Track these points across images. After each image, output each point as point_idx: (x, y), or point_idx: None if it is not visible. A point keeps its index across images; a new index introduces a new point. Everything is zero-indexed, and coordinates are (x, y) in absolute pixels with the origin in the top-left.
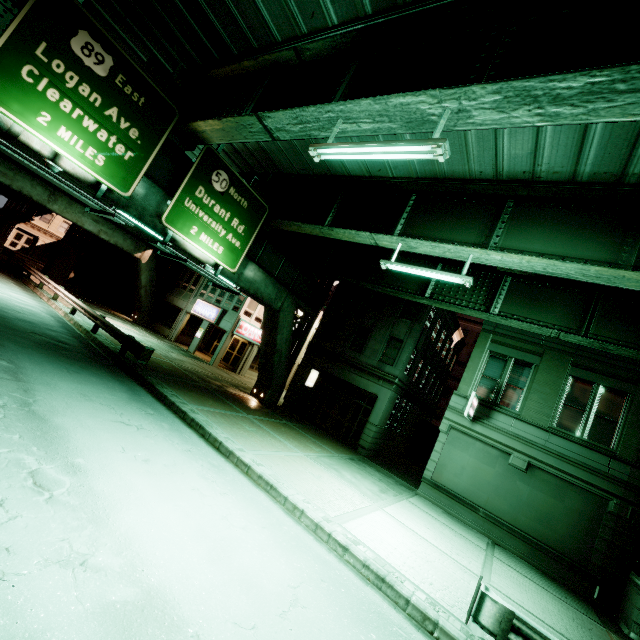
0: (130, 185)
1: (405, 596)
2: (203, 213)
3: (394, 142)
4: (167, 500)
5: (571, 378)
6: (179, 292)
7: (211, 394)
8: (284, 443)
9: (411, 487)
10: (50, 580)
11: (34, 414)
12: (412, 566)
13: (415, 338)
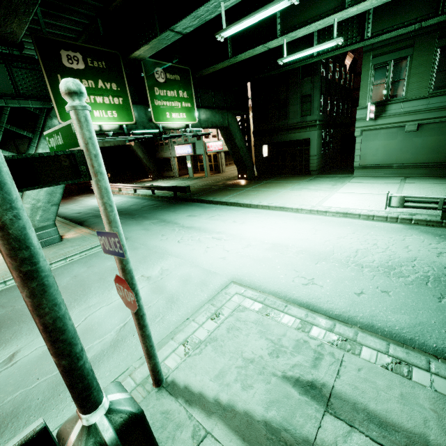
0: (132, 116)
1: (358, 214)
2: (165, 102)
3: (265, 8)
4: (253, 227)
5: (439, 50)
6: (161, 149)
7: (224, 189)
8: (274, 191)
9: (349, 175)
10: (248, 250)
11: (188, 227)
12: (358, 205)
13: (318, 87)
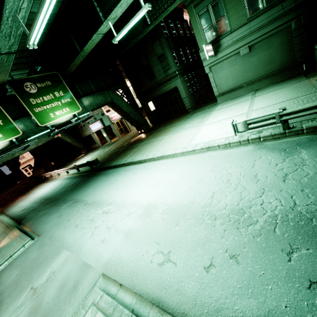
0: (17, 129)
1: (217, 145)
2: (45, 106)
3: (40, 6)
4: (136, 188)
5: None
6: (82, 130)
7: (127, 149)
8: (160, 139)
9: (215, 103)
10: (125, 222)
11: (90, 204)
12: (218, 134)
13: (166, 46)
